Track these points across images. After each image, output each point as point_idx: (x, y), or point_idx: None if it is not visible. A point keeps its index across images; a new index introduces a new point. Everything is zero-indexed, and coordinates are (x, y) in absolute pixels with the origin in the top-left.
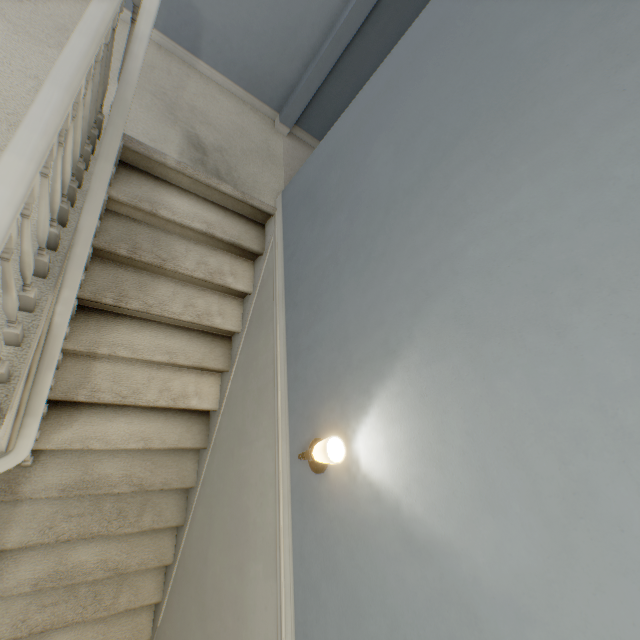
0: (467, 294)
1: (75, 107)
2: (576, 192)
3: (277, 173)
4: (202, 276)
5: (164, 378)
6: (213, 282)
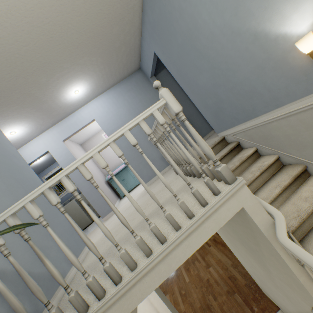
0: (228, 16)
1: (162, 137)
2: (201, 1)
3: (212, 140)
4: (238, 163)
5: (296, 199)
6: (243, 160)
